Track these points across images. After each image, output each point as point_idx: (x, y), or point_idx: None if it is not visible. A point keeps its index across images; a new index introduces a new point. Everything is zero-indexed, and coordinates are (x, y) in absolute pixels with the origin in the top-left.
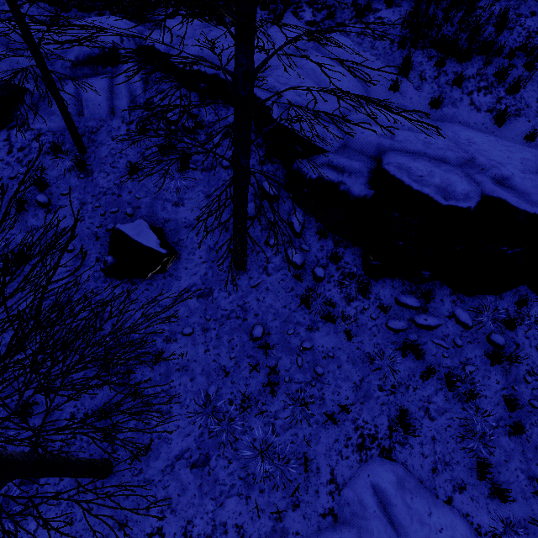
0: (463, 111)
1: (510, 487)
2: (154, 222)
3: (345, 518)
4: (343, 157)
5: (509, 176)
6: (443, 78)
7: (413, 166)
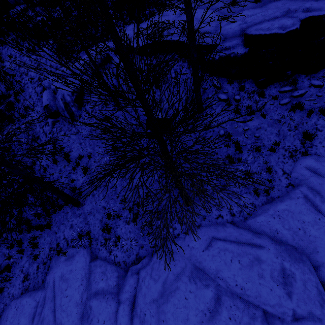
0: None
1: None
2: None
3: (297, 184)
4: (227, 43)
5: (310, 6)
6: None
7: (262, 27)
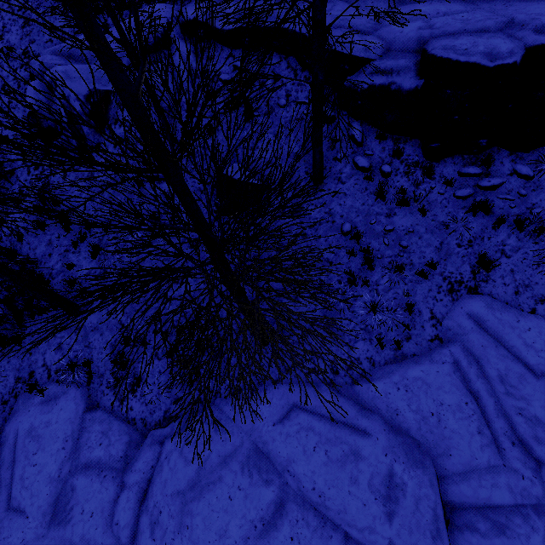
0: None
1: None
2: None
3: (449, 339)
4: (389, 60)
5: None
6: None
7: (456, 44)
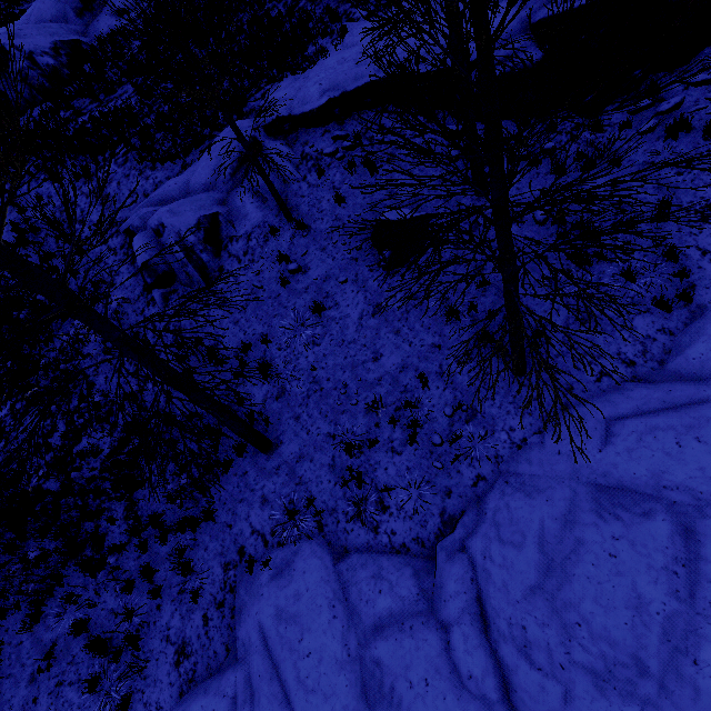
0: None
1: None
2: None
3: None
4: (500, 50)
5: None
6: None
7: None
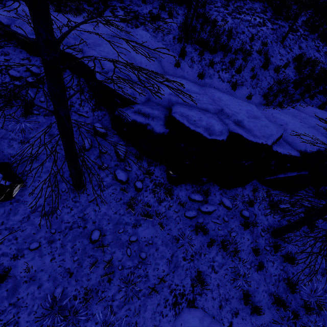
0: (215, 81)
1: (261, 303)
2: (0, 157)
3: None
4: (147, 107)
5: (242, 120)
6: (203, 62)
7: (190, 114)
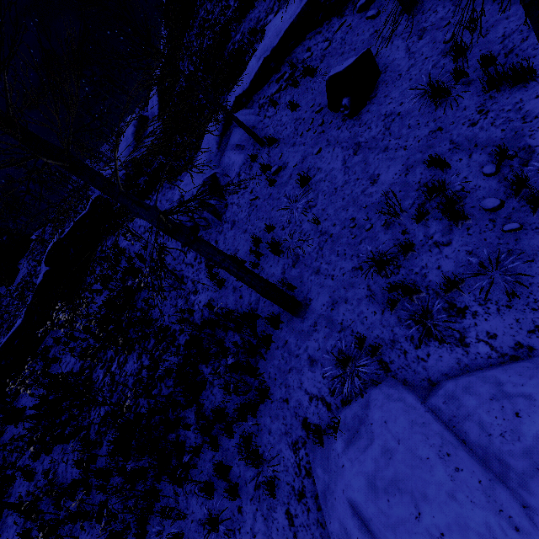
0: None
1: None
2: None
3: None
4: None
5: None
6: None
7: None
